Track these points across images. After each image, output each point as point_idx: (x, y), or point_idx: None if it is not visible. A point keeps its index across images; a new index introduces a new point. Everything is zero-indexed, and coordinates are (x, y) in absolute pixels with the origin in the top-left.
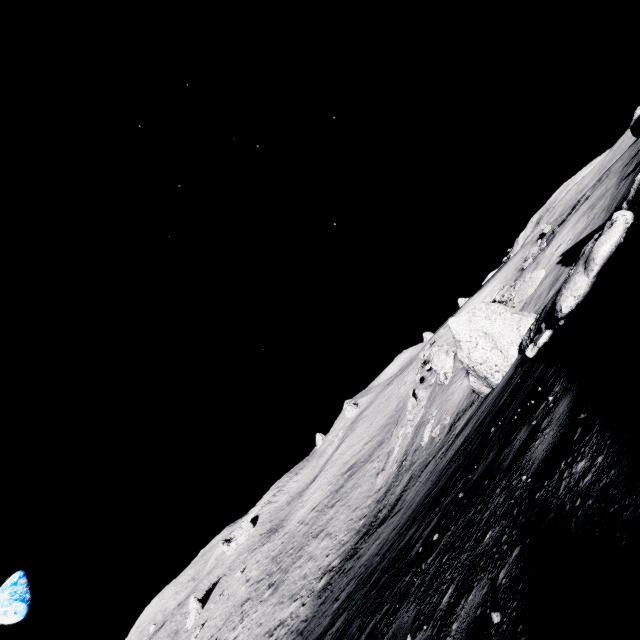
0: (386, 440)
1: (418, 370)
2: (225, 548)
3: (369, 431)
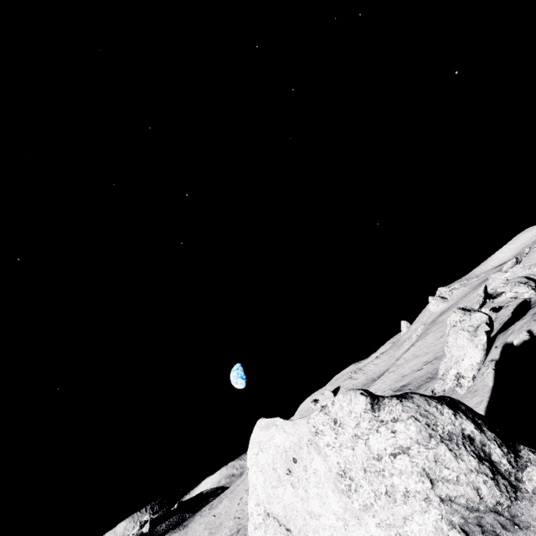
0: (437, 377)
1: (479, 305)
2: (312, 406)
3: (436, 346)
